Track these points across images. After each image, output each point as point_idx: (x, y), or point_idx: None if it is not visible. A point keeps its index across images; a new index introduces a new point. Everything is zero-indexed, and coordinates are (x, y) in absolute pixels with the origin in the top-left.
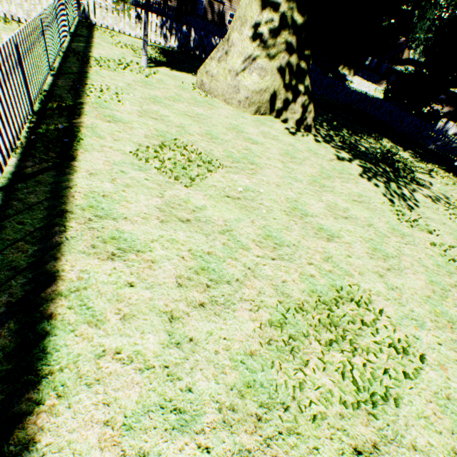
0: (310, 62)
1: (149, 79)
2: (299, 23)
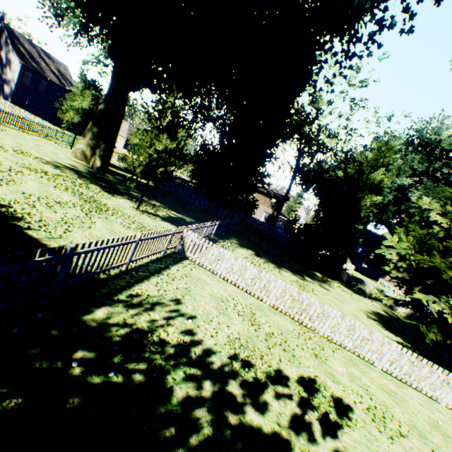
0: (102, 145)
1: (59, 146)
2: (97, 132)
